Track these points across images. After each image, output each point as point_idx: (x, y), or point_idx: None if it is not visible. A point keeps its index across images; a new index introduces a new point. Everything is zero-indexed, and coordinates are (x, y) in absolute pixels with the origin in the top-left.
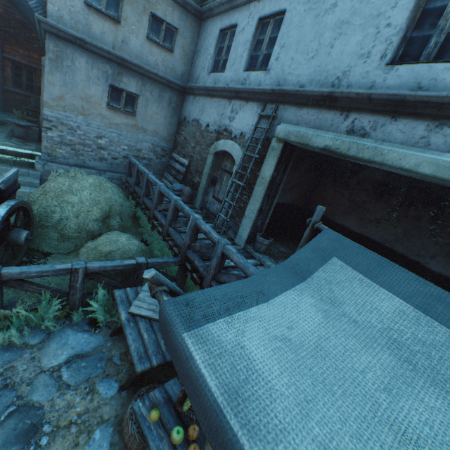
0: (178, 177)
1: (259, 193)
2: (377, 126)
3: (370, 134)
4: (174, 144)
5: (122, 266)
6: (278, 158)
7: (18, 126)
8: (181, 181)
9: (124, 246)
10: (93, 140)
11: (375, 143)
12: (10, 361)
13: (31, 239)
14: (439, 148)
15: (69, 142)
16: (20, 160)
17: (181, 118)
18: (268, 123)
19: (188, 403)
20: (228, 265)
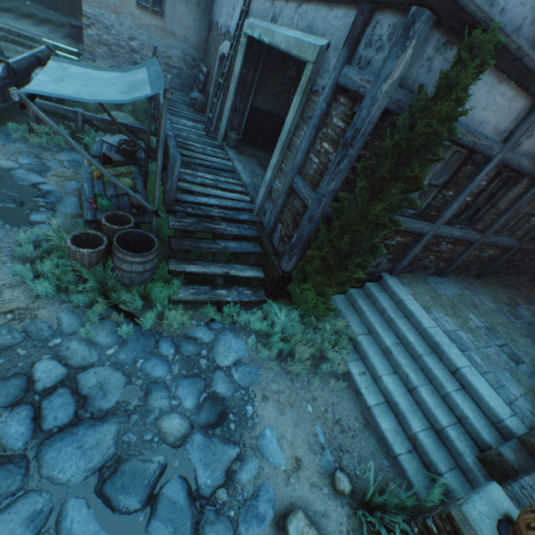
0: (199, 88)
1: (232, 91)
2: (281, 12)
3: (278, 21)
4: (204, 54)
5: (108, 122)
6: (246, 55)
7: (71, 27)
8: (204, 94)
9: (122, 120)
10: (127, 42)
11: (277, 29)
12: (41, 151)
13: (60, 100)
14: (295, 27)
15: (106, 42)
16: (70, 57)
17: (210, 23)
18: (243, 18)
19: (108, 166)
20: (192, 144)
